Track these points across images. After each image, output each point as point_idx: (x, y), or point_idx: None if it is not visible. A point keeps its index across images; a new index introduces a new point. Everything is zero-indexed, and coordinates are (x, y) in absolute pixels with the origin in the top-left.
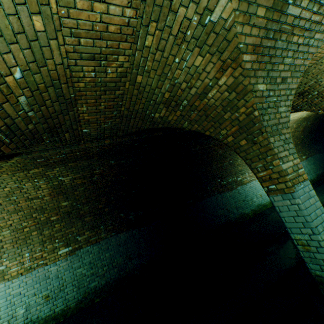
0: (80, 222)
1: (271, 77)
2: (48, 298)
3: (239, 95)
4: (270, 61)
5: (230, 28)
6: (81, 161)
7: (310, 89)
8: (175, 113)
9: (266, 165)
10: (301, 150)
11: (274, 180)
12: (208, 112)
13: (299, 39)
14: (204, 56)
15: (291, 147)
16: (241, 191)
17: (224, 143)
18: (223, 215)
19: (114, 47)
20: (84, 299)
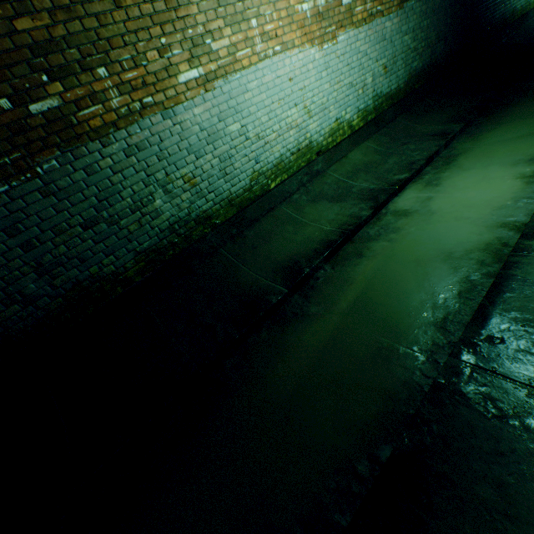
0: None
1: None
2: (386, 71)
3: None
4: None
5: None
6: None
7: None
8: None
9: None
10: None
11: None
12: None
13: None
14: None
15: None
16: None
17: None
18: (503, 5)
19: None
20: (408, 83)
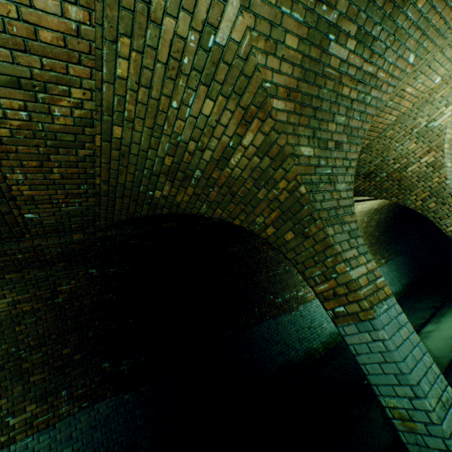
0: (19, 386)
1: (319, 138)
2: None
3: (275, 161)
4: (315, 115)
5: (247, 56)
6: (32, 269)
7: (376, 169)
8: (186, 190)
9: (327, 272)
10: (378, 251)
11: (341, 298)
12: (234, 188)
13: (352, 92)
14: (216, 100)
15: (360, 242)
16: (304, 312)
17: (263, 237)
18: (279, 354)
19: (58, 71)
20: None
